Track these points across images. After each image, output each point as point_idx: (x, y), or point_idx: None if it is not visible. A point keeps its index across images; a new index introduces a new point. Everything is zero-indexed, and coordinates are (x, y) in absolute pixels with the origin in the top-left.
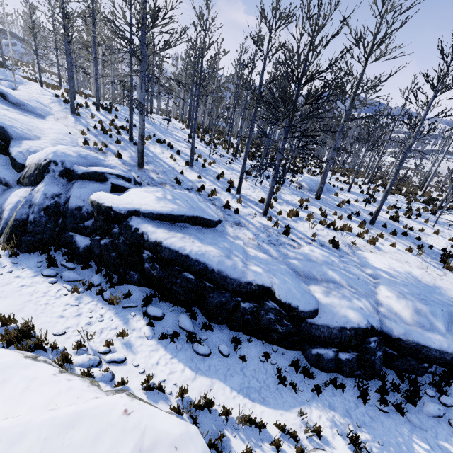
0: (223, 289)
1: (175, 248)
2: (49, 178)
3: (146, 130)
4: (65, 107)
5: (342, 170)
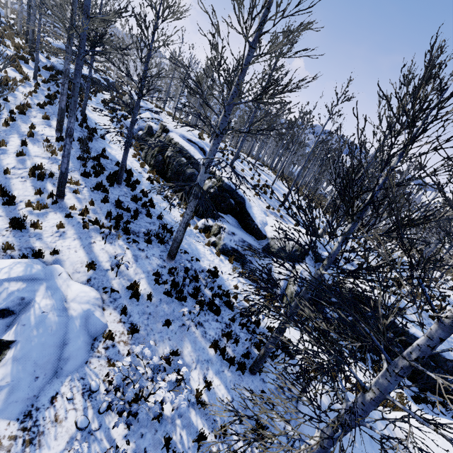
0: (440, 368)
1: (418, 336)
2: (308, 260)
3: (273, 186)
4: (217, 155)
5: None
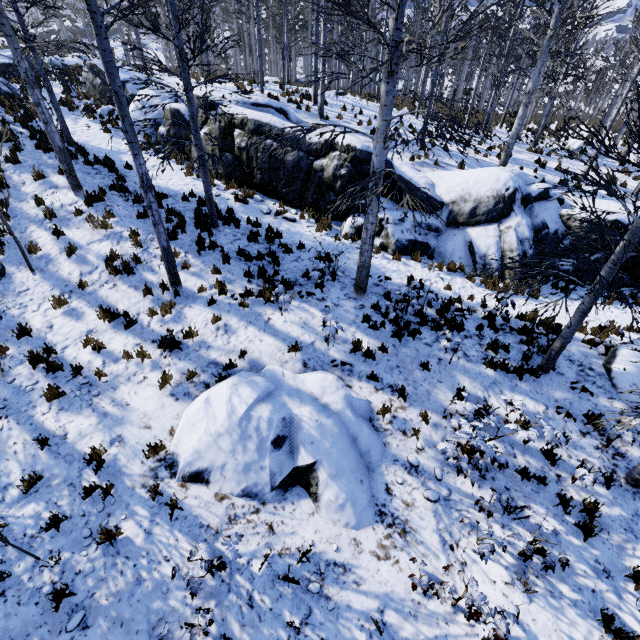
0: None
1: None
2: (517, 209)
3: None
4: (291, 109)
5: (559, 120)
